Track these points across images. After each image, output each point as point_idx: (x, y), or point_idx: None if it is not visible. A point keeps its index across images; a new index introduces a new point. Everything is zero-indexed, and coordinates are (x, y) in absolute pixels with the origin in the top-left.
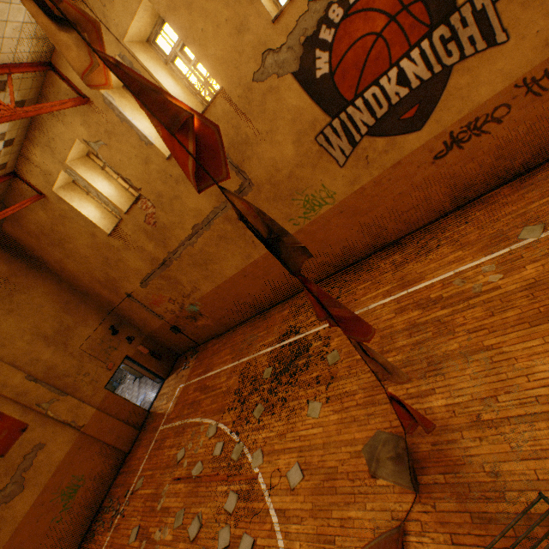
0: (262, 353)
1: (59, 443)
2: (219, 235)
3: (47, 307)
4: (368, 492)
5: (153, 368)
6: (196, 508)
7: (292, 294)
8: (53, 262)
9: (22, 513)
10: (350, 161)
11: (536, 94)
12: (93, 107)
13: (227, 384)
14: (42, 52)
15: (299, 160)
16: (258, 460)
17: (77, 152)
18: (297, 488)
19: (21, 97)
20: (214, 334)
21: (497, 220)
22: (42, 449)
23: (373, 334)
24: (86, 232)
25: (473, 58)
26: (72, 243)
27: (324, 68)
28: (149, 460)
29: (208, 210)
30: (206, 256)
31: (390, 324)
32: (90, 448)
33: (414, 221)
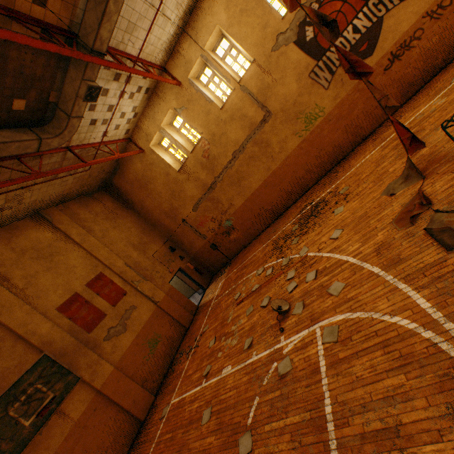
0: (286, 226)
1: (145, 309)
2: (249, 156)
3: (133, 229)
4: (391, 201)
5: (197, 279)
6: (262, 298)
7: (300, 195)
8: (137, 202)
9: (126, 346)
10: (331, 85)
11: (436, 19)
12: (183, 87)
13: (263, 253)
14: (164, 61)
15: (300, 92)
16: (304, 251)
17: (167, 120)
18: (340, 236)
19: (149, 86)
20: (242, 247)
21: (435, 88)
22: (135, 309)
23: (374, 70)
24: (163, 172)
25: (393, 10)
26: (153, 183)
27: (311, 35)
28: (209, 317)
29: (242, 139)
30: (239, 175)
31: (380, 155)
32: (163, 318)
33: (380, 116)
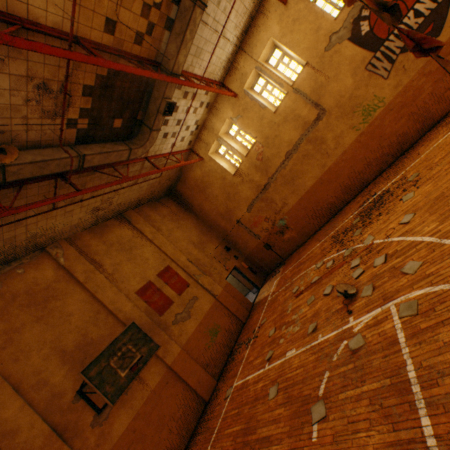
0: (345, 221)
1: (205, 300)
2: (302, 155)
3: (193, 229)
4: None
5: (251, 278)
6: (323, 287)
7: (359, 191)
8: (196, 206)
9: (190, 331)
10: (391, 73)
11: None
12: (238, 98)
13: (321, 248)
14: (222, 77)
15: (356, 85)
16: (369, 239)
17: (223, 129)
18: (411, 220)
19: (209, 100)
20: (296, 246)
21: None
22: (197, 300)
23: (444, 43)
24: (220, 177)
25: None
26: (210, 188)
27: (366, 29)
28: (266, 311)
29: (296, 139)
30: (293, 174)
31: None
32: (221, 311)
33: None
